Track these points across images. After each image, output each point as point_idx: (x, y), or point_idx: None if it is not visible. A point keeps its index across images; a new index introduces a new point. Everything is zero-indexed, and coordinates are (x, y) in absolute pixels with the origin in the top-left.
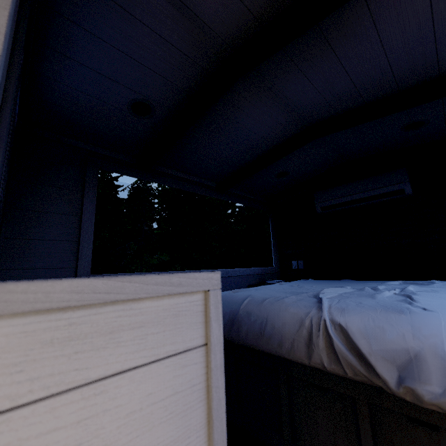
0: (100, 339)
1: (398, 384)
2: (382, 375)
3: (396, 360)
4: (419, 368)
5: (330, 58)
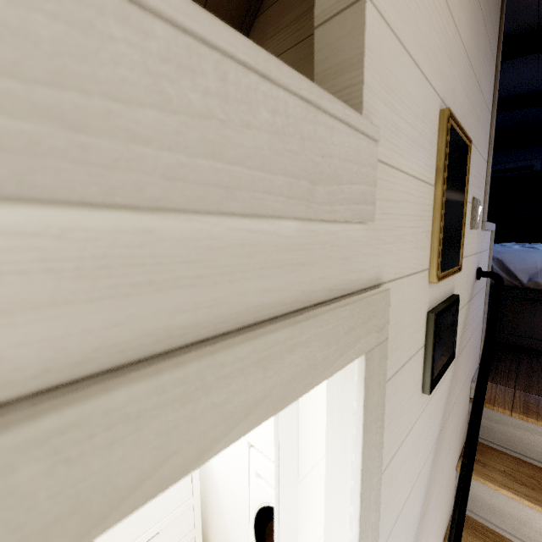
0: (485, 240)
1: (528, 281)
2: (520, 279)
3: (529, 272)
4: (541, 274)
5: (532, 62)
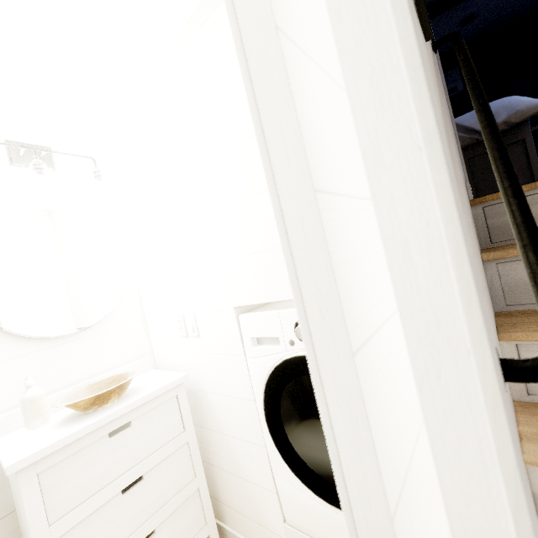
0: None
1: None
2: (478, 130)
3: None
4: (495, 117)
5: None
